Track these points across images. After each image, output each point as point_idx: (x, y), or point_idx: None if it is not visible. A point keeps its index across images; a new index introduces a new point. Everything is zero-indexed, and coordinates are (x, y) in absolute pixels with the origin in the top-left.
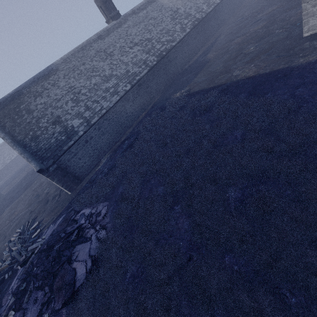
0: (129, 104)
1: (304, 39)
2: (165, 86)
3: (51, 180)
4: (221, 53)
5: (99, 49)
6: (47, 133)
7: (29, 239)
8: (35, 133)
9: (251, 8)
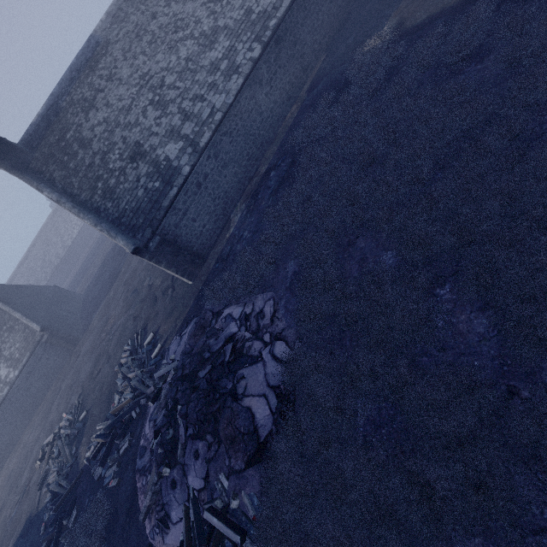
0: (262, 91)
1: None
2: (330, 33)
3: (157, 265)
4: None
5: None
6: (126, 180)
7: (149, 361)
8: (108, 184)
9: None
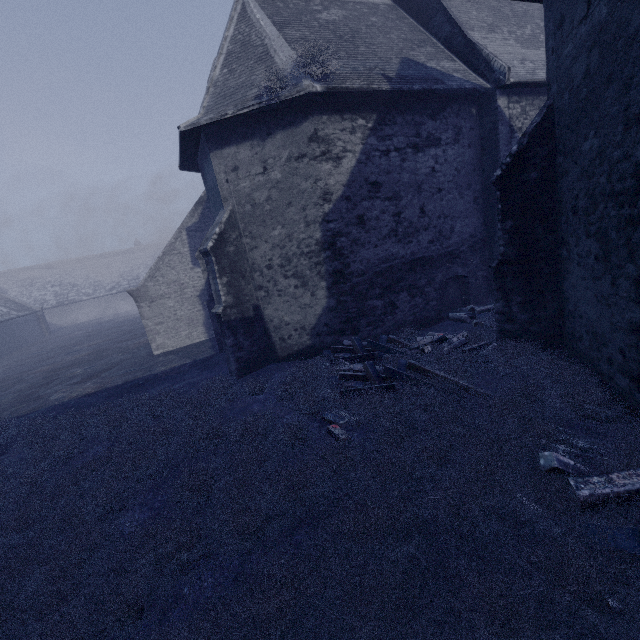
0: None
1: (156, 356)
2: None
3: None
4: (4, 385)
5: None
6: None
7: None
8: None
9: (57, 343)
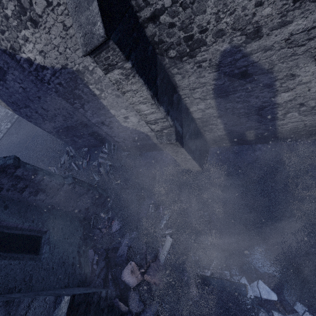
0: (14, 136)
1: None
2: None
3: None
4: None
5: None
6: None
7: None
8: None
9: None
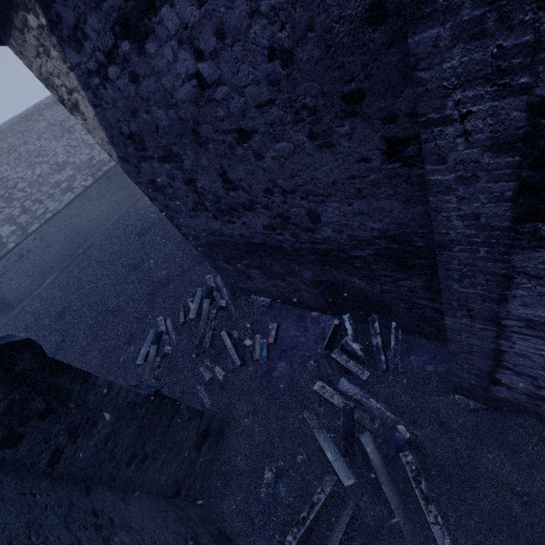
0: (91, 204)
1: None
2: None
3: None
4: None
5: (53, 120)
6: None
7: None
8: None
9: None
